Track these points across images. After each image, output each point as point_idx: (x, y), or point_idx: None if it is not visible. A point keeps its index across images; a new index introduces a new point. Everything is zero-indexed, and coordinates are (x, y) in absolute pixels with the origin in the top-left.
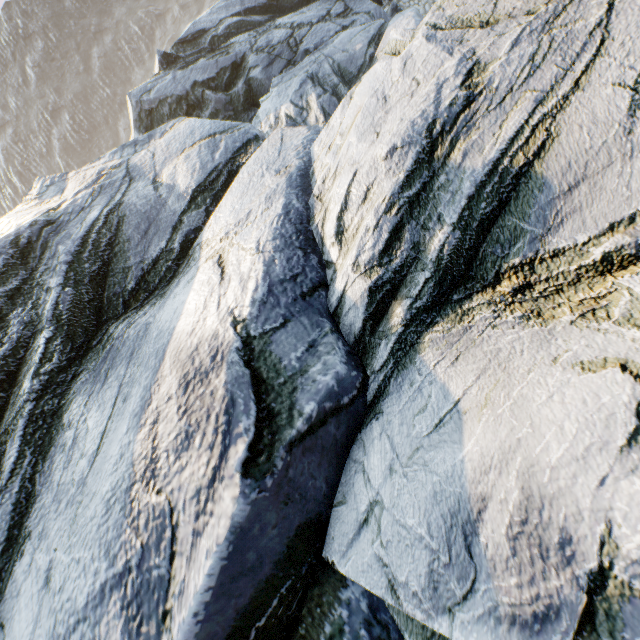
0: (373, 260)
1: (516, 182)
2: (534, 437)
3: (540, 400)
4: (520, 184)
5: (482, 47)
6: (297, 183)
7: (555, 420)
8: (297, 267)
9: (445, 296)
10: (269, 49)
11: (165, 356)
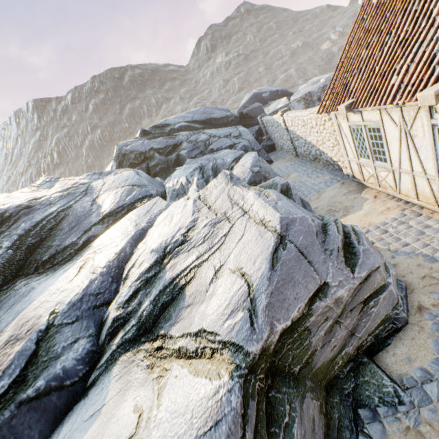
0: (122, 303)
1: (180, 290)
2: None
3: (115, 420)
4: (180, 292)
5: (201, 218)
6: (136, 237)
7: (109, 435)
8: (103, 288)
9: (140, 336)
10: (195, 142)
11: (17, 317)
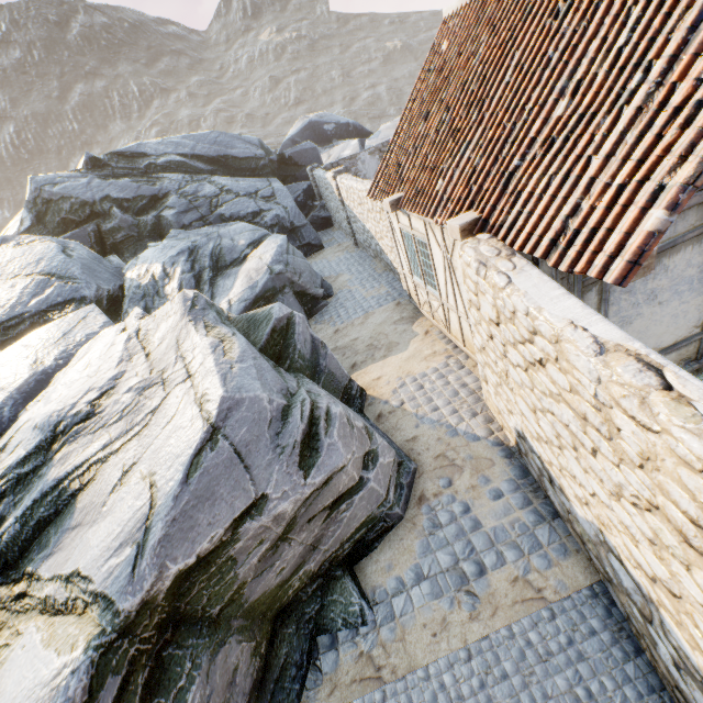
0: None
1: (71, 499)
2: None
3: None
4: (71, 502)
5: (129, 375)
6: (28, 388)
7: None
8: None
9: None
10: (193, 198)
11: None
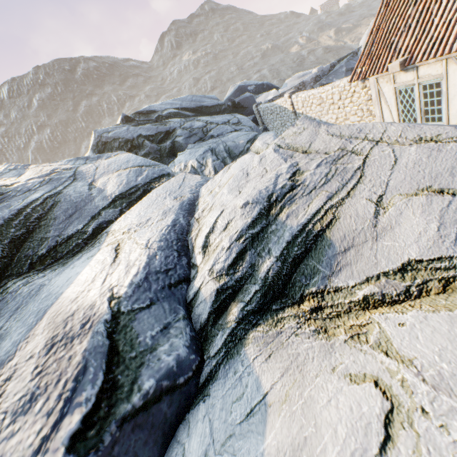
0: (223, 270)
1: (316, 239)
2: (316, 437)
3: (322, 402)
4: (318, 241)
5: (302, 162)
6: (186, 208)
7: (331, 423)
8: (171, 263)
9: (267, 305)
10: (191, 129)
11: (44, 316)
